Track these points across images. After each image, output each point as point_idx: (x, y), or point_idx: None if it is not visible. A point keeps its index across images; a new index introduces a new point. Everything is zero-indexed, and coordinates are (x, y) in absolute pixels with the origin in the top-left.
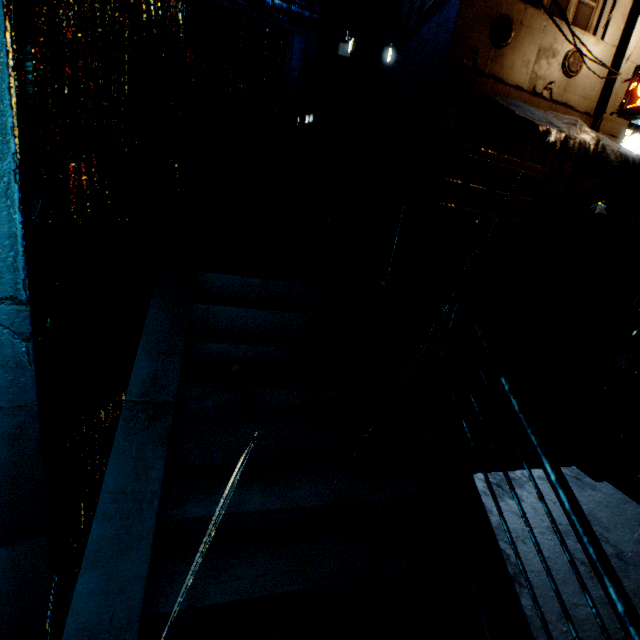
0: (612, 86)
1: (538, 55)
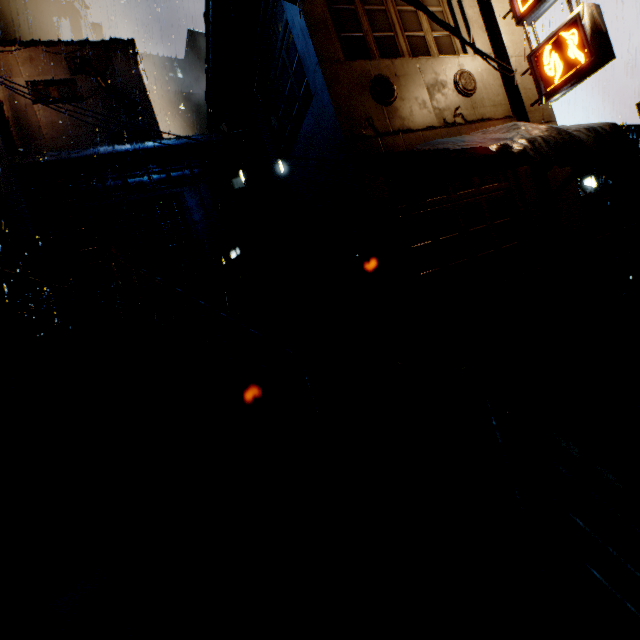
0: (514, 83)
1: (429, 93)
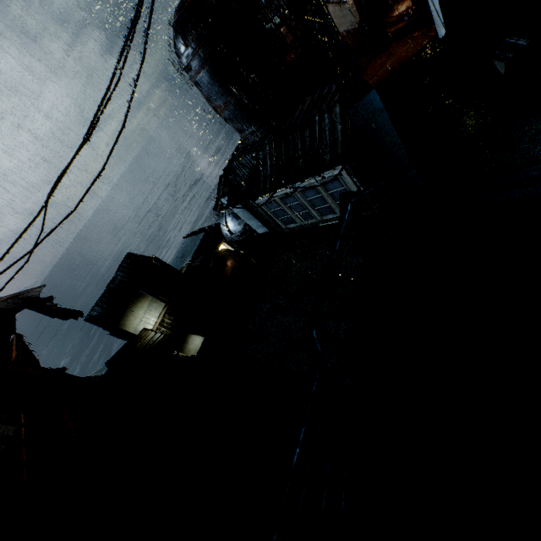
0: None
1: None
